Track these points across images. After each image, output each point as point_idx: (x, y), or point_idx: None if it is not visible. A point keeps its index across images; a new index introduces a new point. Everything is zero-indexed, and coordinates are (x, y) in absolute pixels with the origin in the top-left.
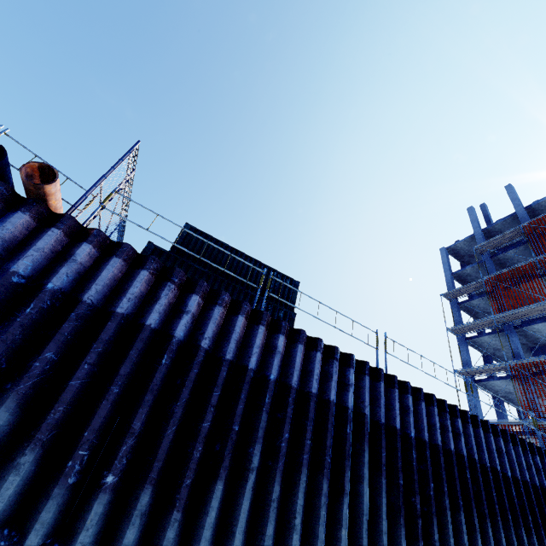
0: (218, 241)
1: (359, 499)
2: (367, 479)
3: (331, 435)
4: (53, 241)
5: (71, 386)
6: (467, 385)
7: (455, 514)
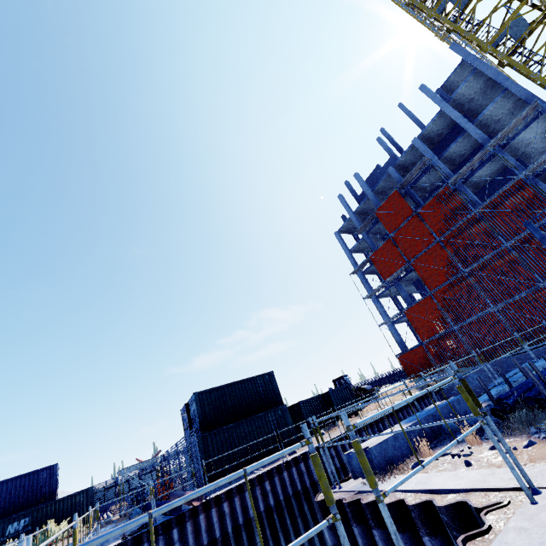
0: (217, 387)
1: None
2: None
3: None
4: (216, 514)
5: None
6: (389, 328)
7: None
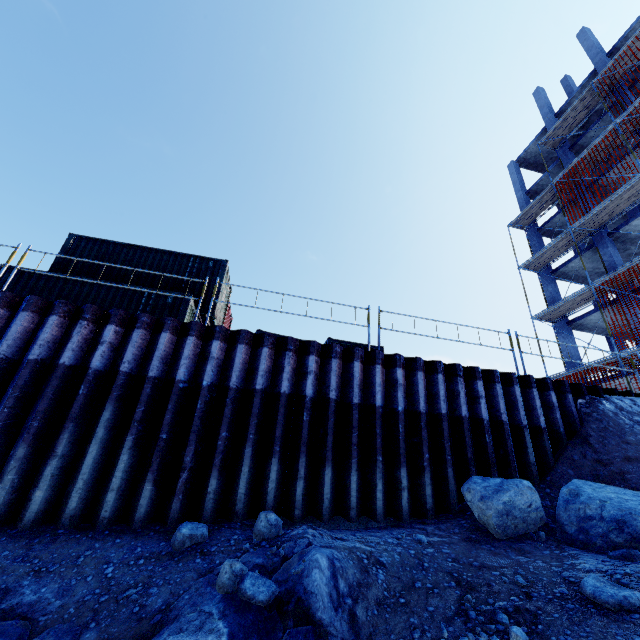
0: (113, 242)
1: (82, 460)
2: (98, 439)
3: (48, 399)
4: None
5: None
6: (557, 331)
7: (267, 463)
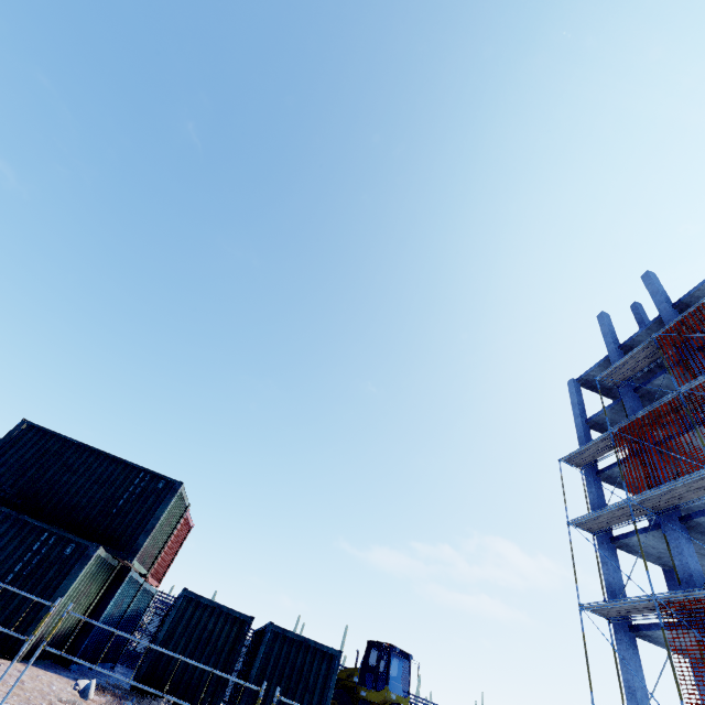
0: (64, 437)
1: None
2: None
3: None
4: None
5: None
6: (616, 635)
7: None
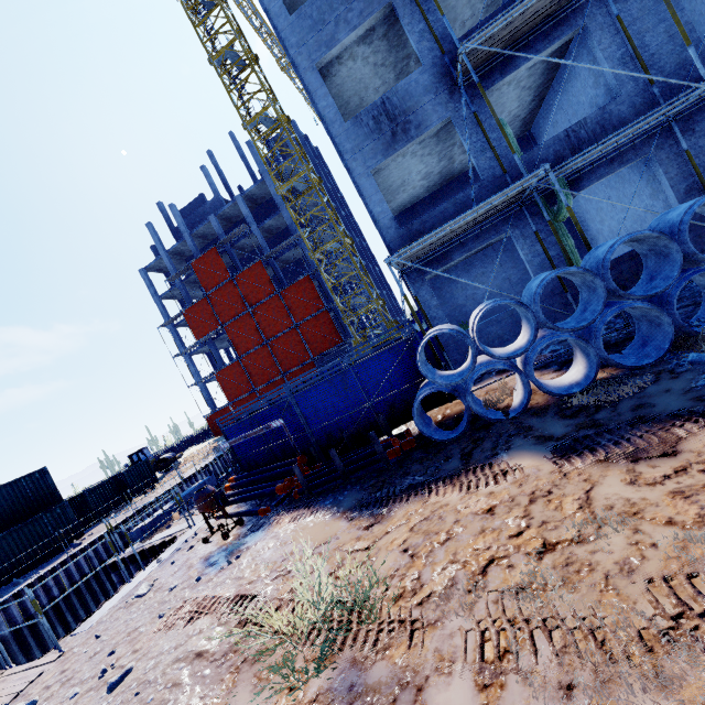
0: None
1: None
2: None
3: None
4: None
5: (46, 636)
6: (200, 388)
7: None
